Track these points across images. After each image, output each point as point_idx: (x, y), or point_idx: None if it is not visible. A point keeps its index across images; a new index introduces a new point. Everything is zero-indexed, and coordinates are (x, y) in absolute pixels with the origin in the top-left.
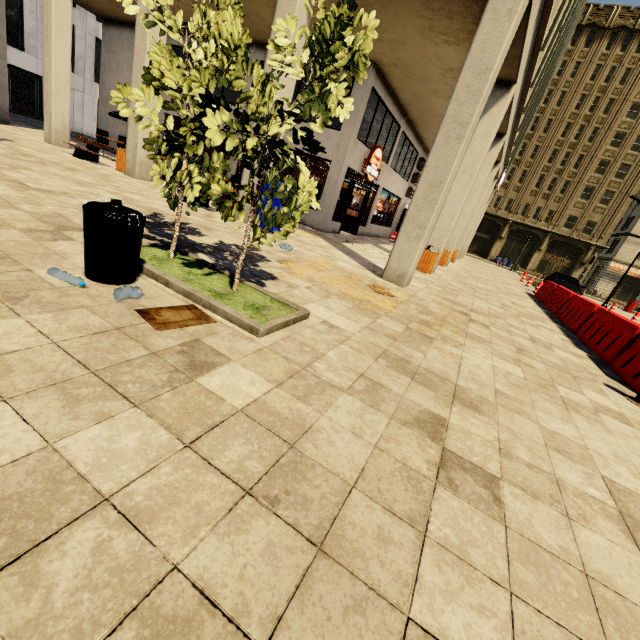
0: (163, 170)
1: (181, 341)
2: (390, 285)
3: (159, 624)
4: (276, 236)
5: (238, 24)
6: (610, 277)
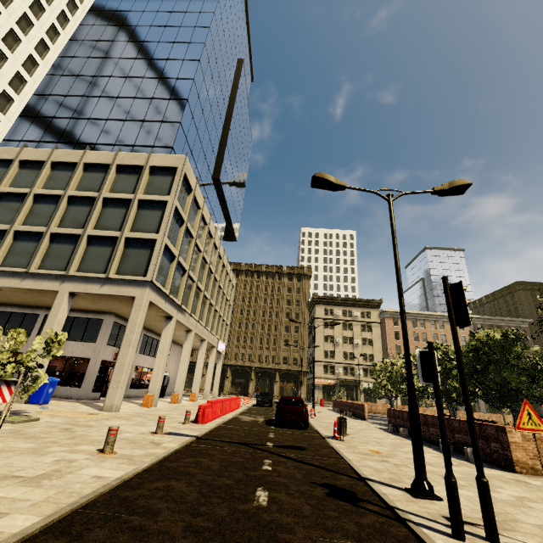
0: None
1: None
2: (104, 412)
3: None
4: (41, 405)
5: (24, 337)
6: (318, 388)
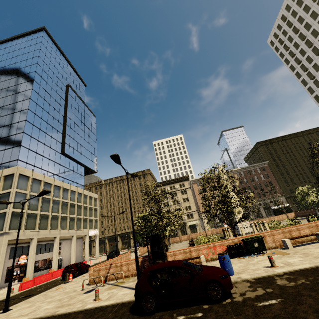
0: None
1: None
2: None
3: None
4: None
5: None
6: None
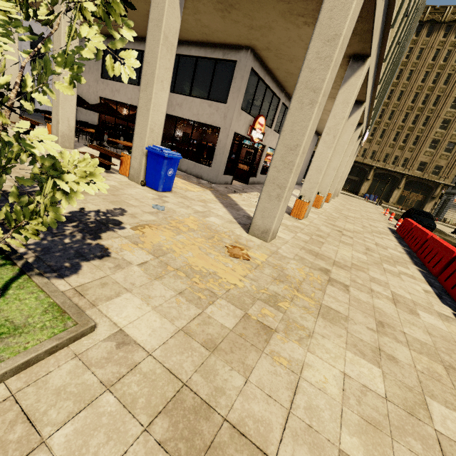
0: None
1: None
2: (254, 241)
3: None
4: (160, 194)
5: None
6: None
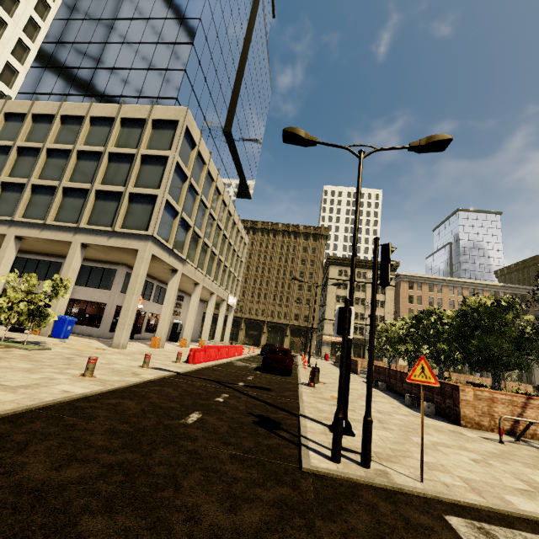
0: (5, 316)
1: (5, 350)
2: (112, 349)
3: (1, 357)
4: (62, 339)
5: (36, 281)
6: (326, 344)
